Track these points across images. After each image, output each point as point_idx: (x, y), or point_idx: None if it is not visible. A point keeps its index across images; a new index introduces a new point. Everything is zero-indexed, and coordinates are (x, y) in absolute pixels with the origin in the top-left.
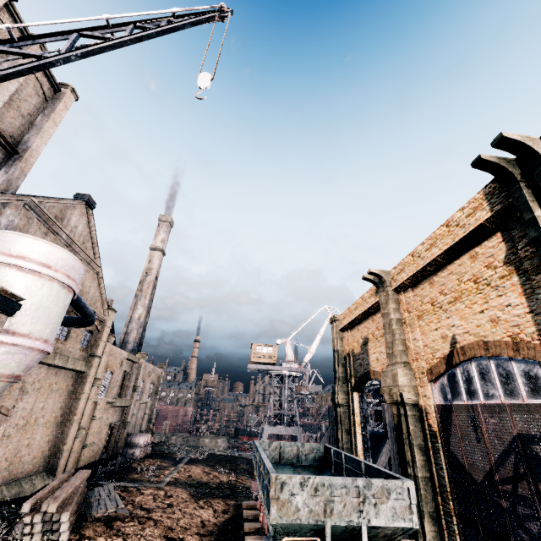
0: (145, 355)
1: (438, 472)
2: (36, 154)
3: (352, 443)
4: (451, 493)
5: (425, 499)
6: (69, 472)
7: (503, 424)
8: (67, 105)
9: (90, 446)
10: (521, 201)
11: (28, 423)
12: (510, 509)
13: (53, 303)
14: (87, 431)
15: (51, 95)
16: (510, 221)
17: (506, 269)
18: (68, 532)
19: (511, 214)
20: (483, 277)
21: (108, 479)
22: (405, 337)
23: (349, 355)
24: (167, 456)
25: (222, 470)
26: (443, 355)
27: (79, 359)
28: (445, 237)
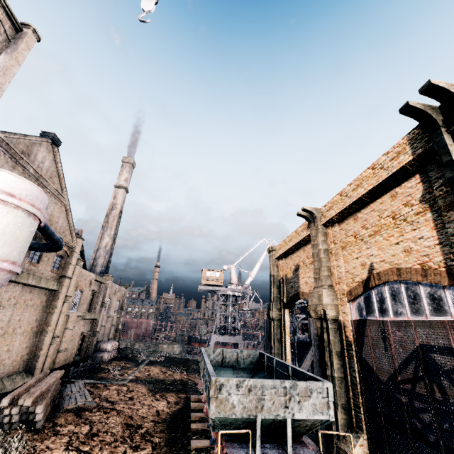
0: (111, 277)
1: (351, 373)
2: (0, 91)
3: (283, 349)
4: (361, 390)
5: (339, 394)
6: (45, 372)
7: (408, 336)
8: (29, 45)
9: (64, 351)
10: (441, 145)
11: (6, 332)
12: (408, 403)
13: (19, 229)
14: (61, 339)
15: (13, 35)
16: (428, 163)
17: (422, 206)
18: (42, 421)
19: (430, 157)
20: (400, 214)
21: (80, 377)
22: (330, 265)
23: (283, 279)
24: (131, 359)
25: (176, 370)
26: (361, 279)
27: (51, 280)
28: (370, 179)
